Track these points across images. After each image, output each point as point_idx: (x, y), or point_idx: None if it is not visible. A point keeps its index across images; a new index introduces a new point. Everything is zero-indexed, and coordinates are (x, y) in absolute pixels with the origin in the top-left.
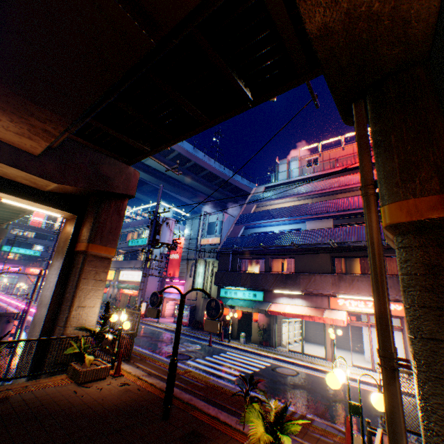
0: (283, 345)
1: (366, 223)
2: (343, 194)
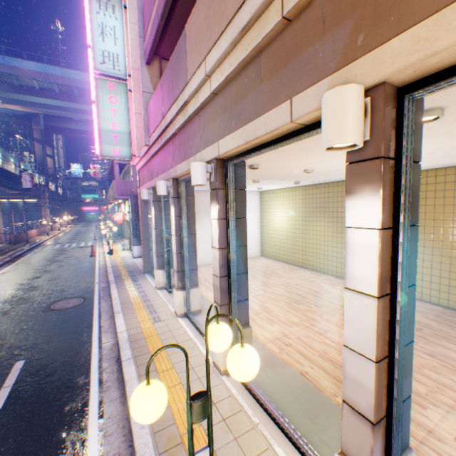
0: None
1: None
2: None
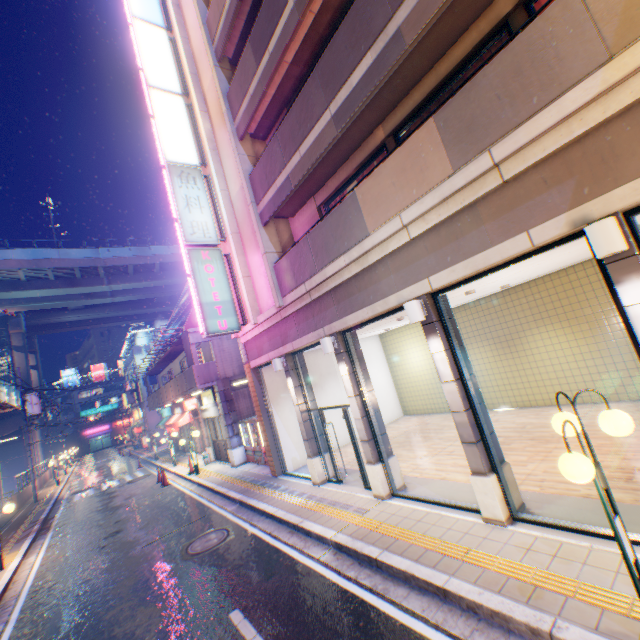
0: None
1: None
2: None
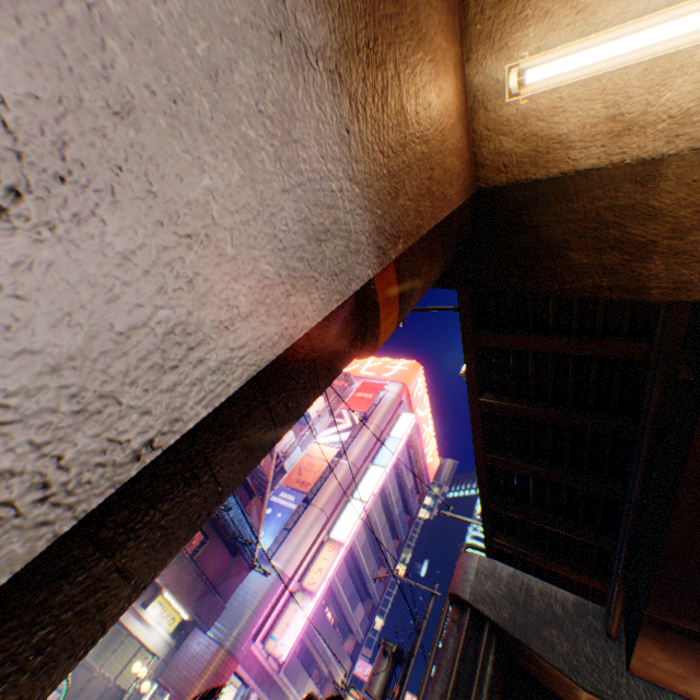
0: None
1: None
2: None
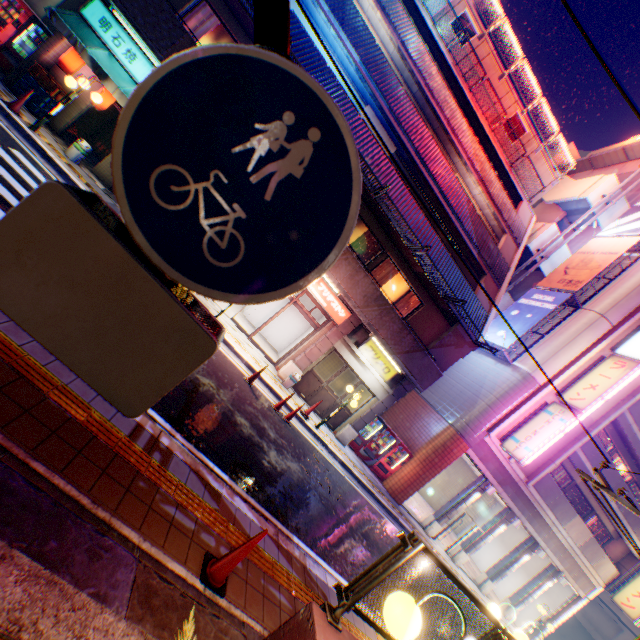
0: None
1: None
2: (433, 137)
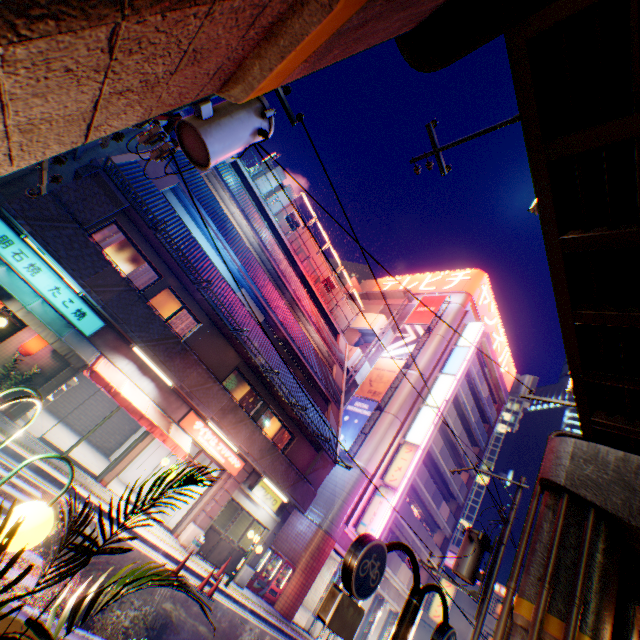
0: (24, 416)
1: (573, 636)
2: (283, 297)
